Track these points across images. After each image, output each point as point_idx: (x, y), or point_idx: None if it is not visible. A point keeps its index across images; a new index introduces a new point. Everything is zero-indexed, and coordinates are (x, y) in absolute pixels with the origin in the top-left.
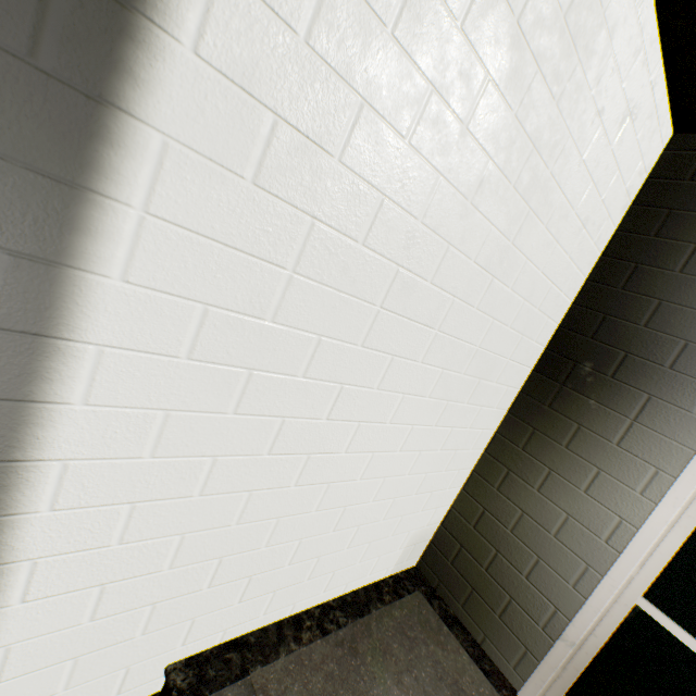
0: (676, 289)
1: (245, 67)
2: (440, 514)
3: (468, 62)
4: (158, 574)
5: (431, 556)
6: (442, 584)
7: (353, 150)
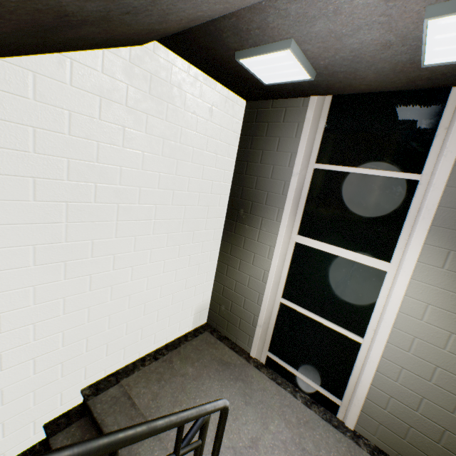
0: (261, 171)
1: (15, 170)
2: (208, 295)
3: (110, 128)
4: (58, 350)
5: (211, 315)
6: (217, 325)
7: (73, 175)
